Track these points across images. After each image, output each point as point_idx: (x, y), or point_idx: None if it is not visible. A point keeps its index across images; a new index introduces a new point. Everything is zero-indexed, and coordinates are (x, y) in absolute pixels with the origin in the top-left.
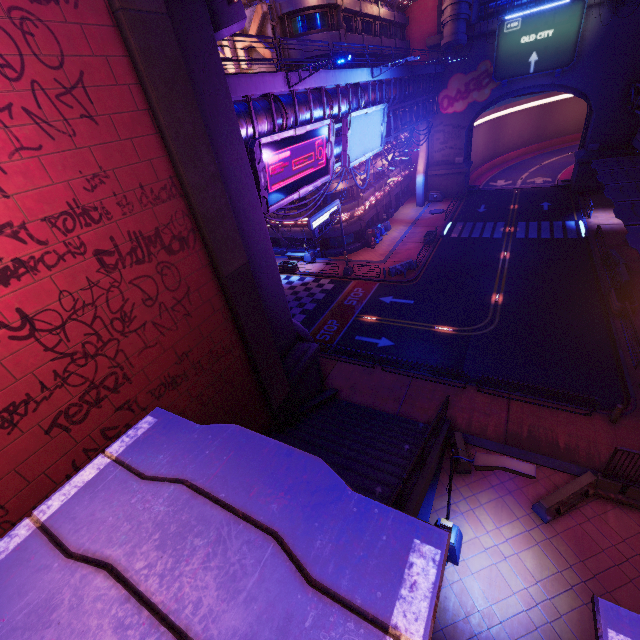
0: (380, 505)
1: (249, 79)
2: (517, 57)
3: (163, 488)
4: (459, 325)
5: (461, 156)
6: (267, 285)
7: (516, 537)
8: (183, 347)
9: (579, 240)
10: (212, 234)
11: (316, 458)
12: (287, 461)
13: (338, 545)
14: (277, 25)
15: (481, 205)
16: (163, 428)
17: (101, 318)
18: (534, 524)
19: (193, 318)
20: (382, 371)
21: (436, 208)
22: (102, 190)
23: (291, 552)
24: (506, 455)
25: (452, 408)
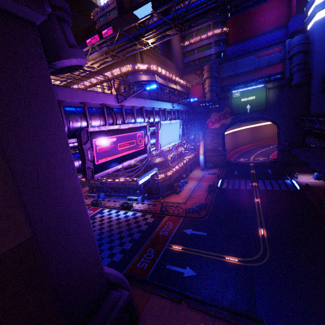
0: None
1: (85, 93)
2: (241, 106)
3: None
4: (242, 256)
5: (221, 147)
6: (76, 245)
7: None
8: None
9: (297, 191)
10: None
11: None
12: None
13: None
14: (126, 87)
15: (235, 170)
16: None
17: None
18: None
19: None
20: (188, 307)
21: (211, 171)
22: None
23: None
24: None
25: None
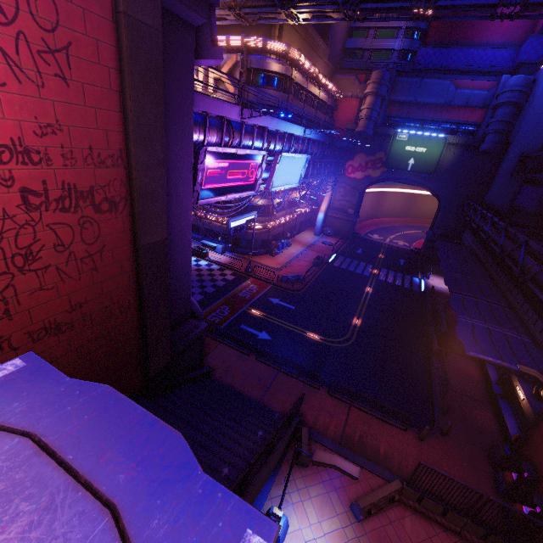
0: (225, 489)
1: (212, 101)
2: (402, 157)
3: (6, 439)
4: (325, 335)
5: (353, 209)
6: (178, 262)
7: (333, 533)
8: (79, 297)
9: (419, 293)
10: (142, 207)
11: (177, 433)
12: (148, 431)
13: (174, 527)
14: (245, 73)
15: (359, 248)
16: (29, 374)
17: (3, 250)
18: (349, 522)
19: (99, 273)
20: (256, 360)
21: (328, 240)
22: (51, 139)
23: (124, 530)
24: (339, 454)
25: (305, 404)
